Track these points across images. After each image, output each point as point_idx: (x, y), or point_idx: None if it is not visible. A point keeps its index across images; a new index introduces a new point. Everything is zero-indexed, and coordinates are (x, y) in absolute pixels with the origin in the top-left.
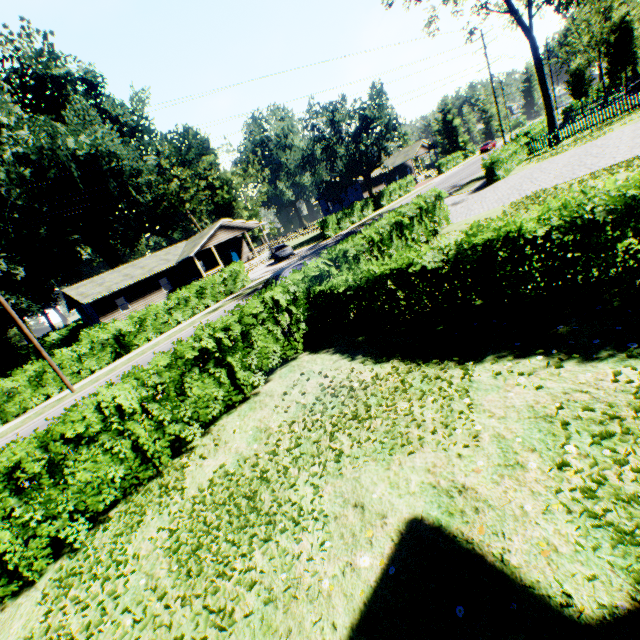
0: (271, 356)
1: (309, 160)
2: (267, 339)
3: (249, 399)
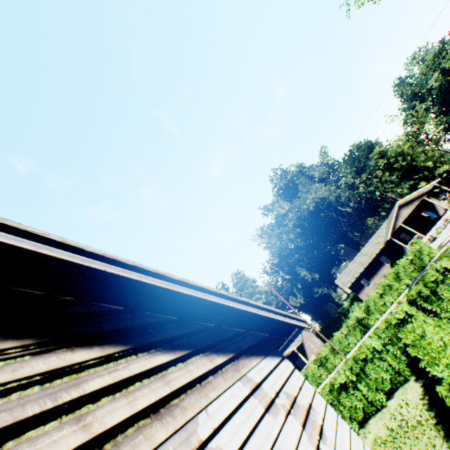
0: (384, 381)
1: (446, 108)
2: (377, 371)
3: (381, 408)
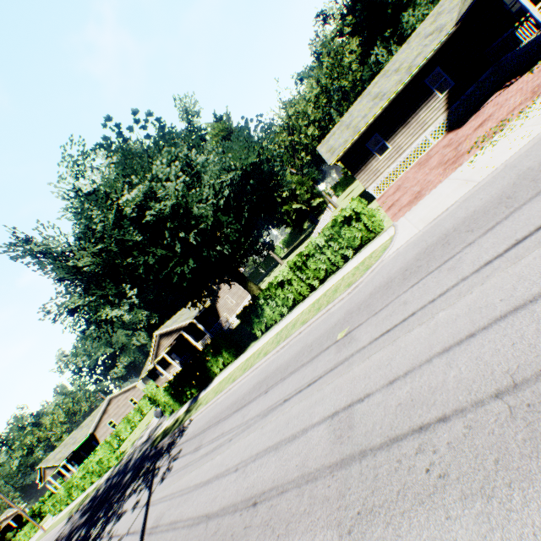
0: None
1: None
2: None
3: None
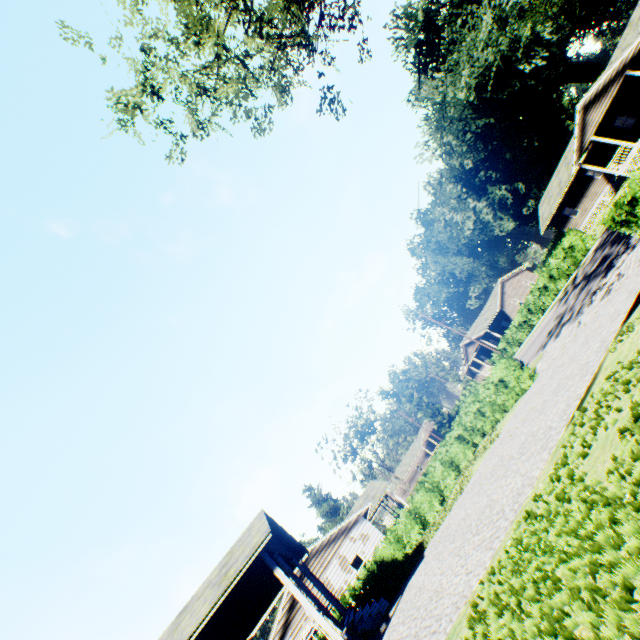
0: None
1: None
2: None
3: None
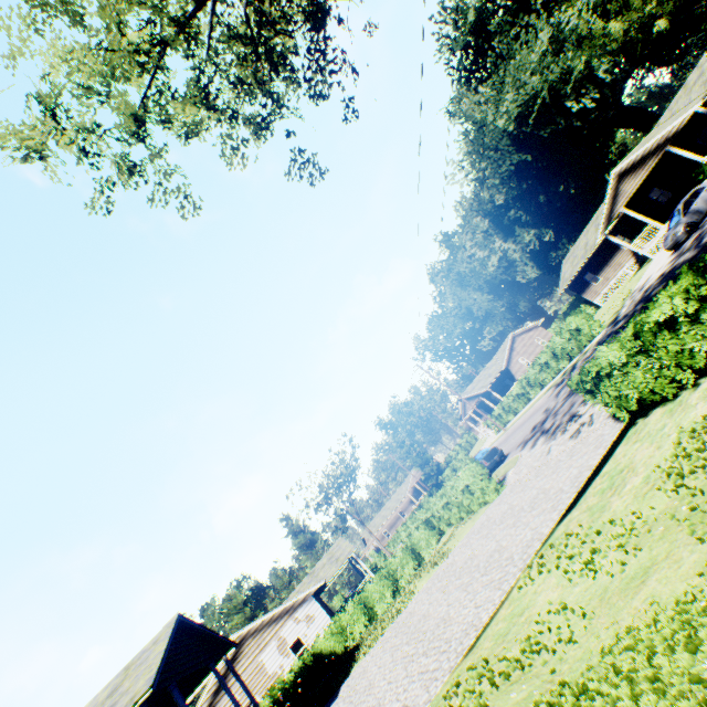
0: None
1: None
2: None
3: None
